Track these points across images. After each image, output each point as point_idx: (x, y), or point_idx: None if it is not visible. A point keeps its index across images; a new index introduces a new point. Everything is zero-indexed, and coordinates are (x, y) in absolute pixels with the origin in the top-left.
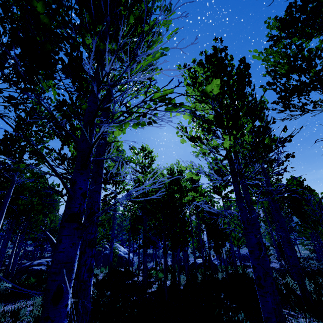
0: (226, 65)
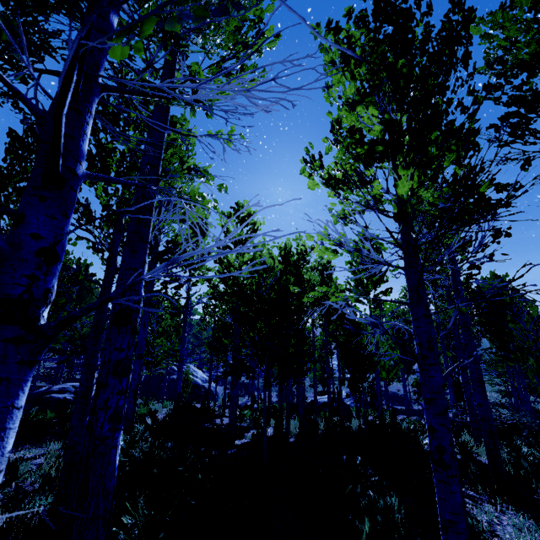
0: (416, 25)
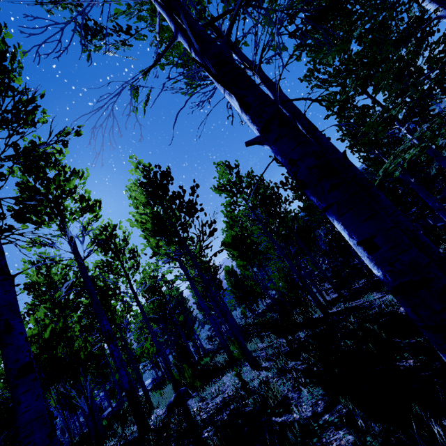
0: None
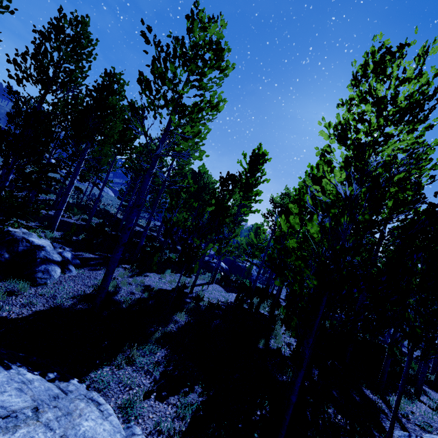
0: None
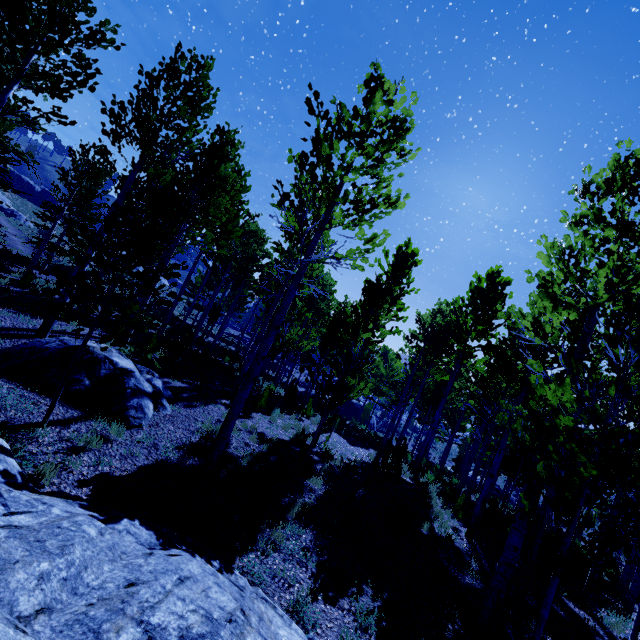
0: None
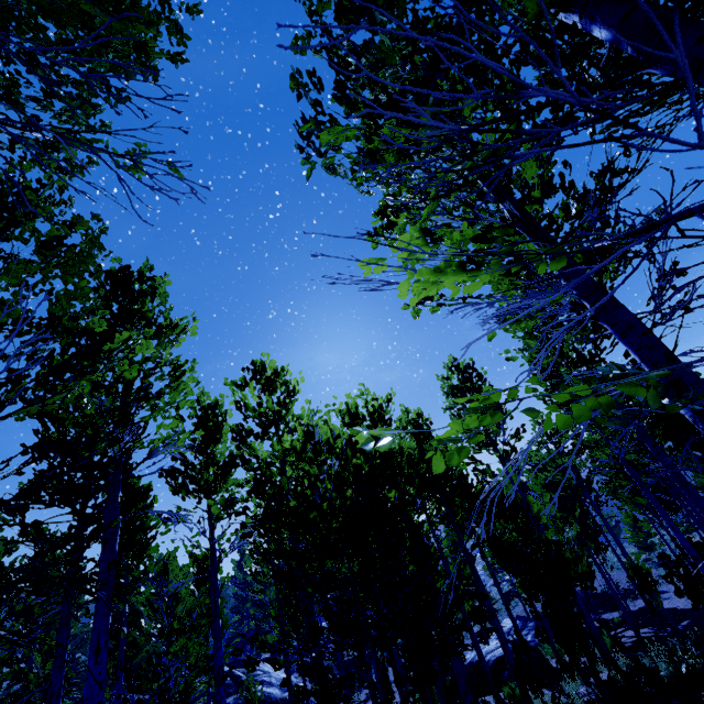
0: None
